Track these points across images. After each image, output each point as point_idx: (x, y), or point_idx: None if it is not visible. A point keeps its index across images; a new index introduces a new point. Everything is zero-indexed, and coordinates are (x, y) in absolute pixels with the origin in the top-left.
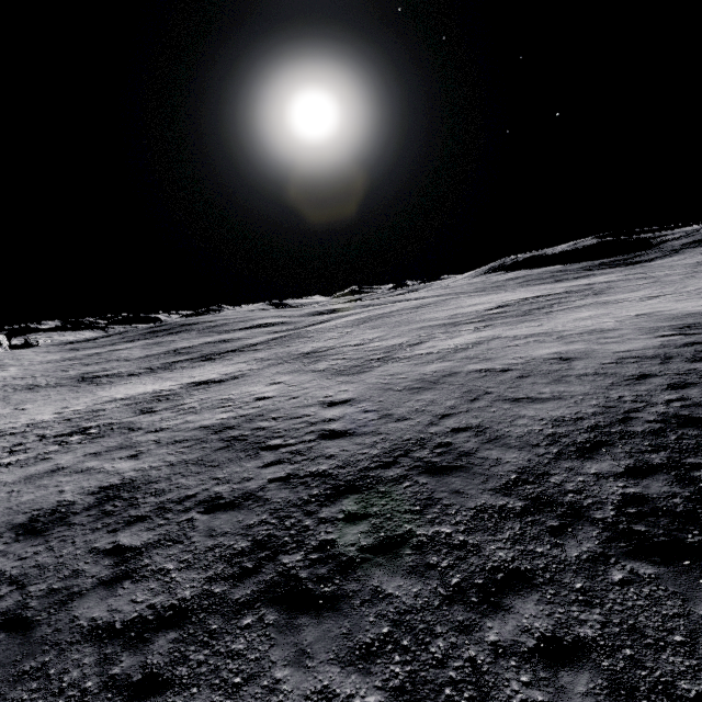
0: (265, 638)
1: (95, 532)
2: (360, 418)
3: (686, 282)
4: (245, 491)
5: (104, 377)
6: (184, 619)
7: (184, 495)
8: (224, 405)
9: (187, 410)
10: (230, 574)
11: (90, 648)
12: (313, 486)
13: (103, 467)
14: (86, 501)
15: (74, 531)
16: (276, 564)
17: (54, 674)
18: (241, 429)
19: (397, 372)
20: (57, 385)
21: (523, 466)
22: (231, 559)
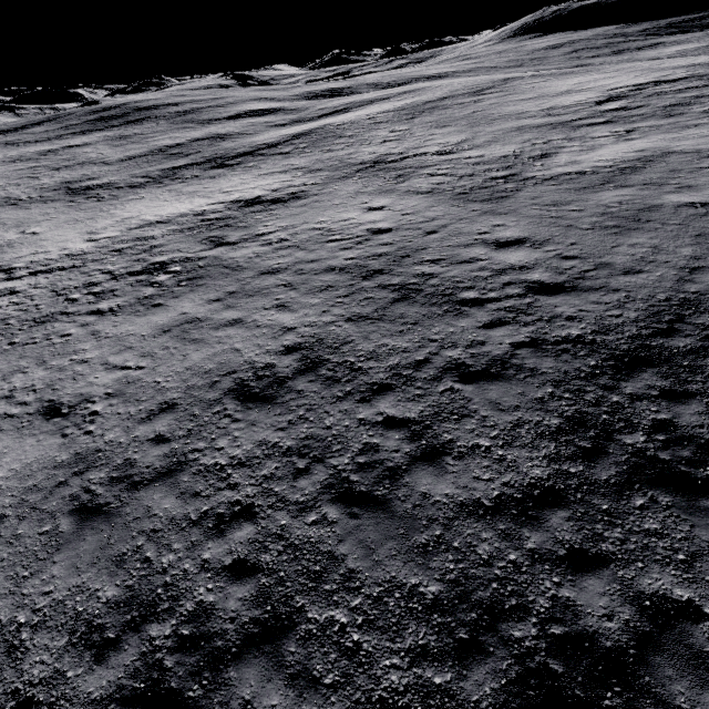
0: (678, 520)
1: (343, 401)
2: (565, 267)
3: None
4: (491, 358)
5: (99, 189)
6: (561, 498)
7: (413, 360)
8: (330, 238)
9: (281, 244)
10: (572, 454)
11: (477, 524)
12: (582, 355)
13: (256, 320)
14: (286, 364)
15: (312, 399)
16: (620, 445)
17: (461, 547)
18: (399, 275)
19: (558, 201)
20: (45, 199)
21: None
22: (556, 438)
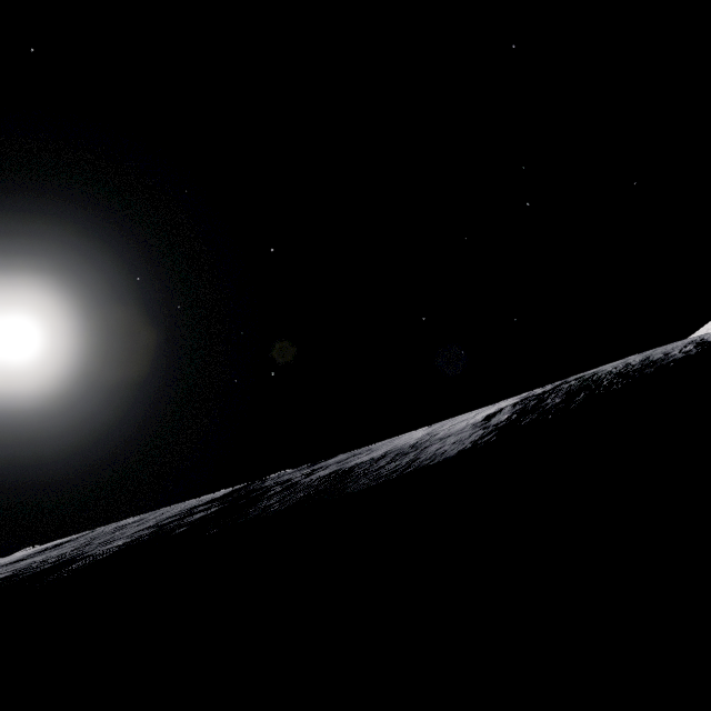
0: None
1: None
2: None
3: None
4: None
5: None
6: None
7: None
8: None
9: None
10: None
11: None
12: None
13: None
14: None
15: None
16: None
17: None
18: None
19: None
20: None
21: None
22: None
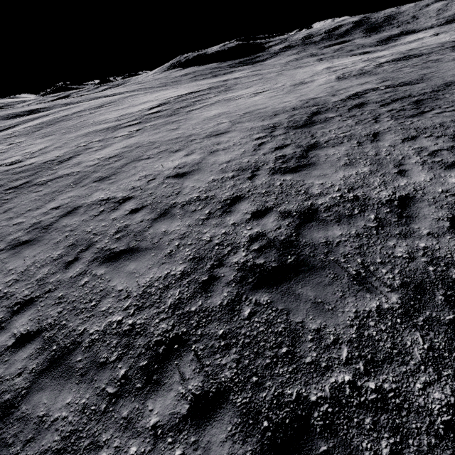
0: None
1: None
2: None
3: (277, 79)
4: None
5: None
6: None
7: None
8: None
9: None
10: None
11: None
12: None
13: None
14: None
15: None
16: None
17: None
18: None
19: (19, 212)
20: None
21: (70, 431)
22: None
